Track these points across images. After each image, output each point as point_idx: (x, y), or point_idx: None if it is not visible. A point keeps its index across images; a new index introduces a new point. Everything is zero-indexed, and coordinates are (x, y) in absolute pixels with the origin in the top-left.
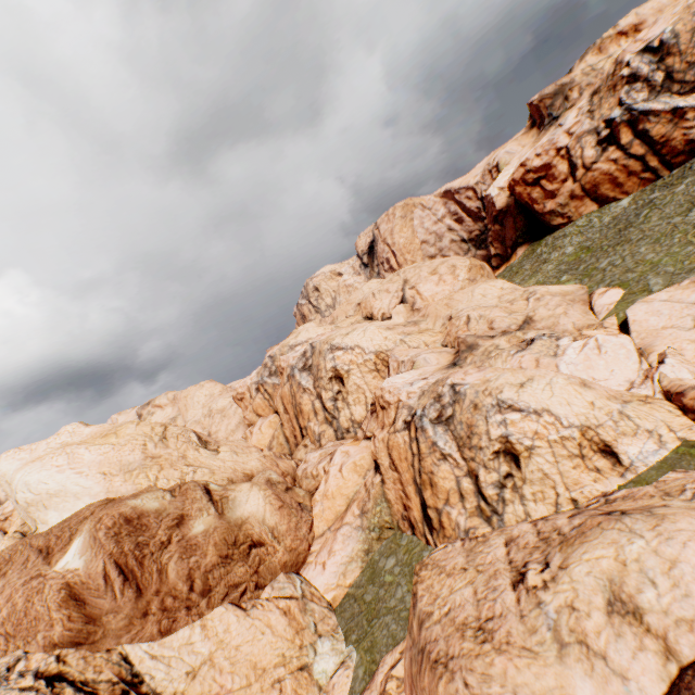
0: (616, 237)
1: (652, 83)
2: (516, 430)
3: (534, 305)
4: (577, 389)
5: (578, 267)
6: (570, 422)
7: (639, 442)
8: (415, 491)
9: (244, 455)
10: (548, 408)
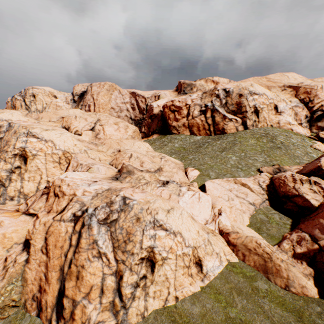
0: (196, 149)
1: (222, 102)
2: (160, 244)
3: (164, 163)
4: (192, 221)
5: (180, 154)
6: (189, 243)
7: (213, 259)
8: (58, 278)
9: None
10: (181, 232)
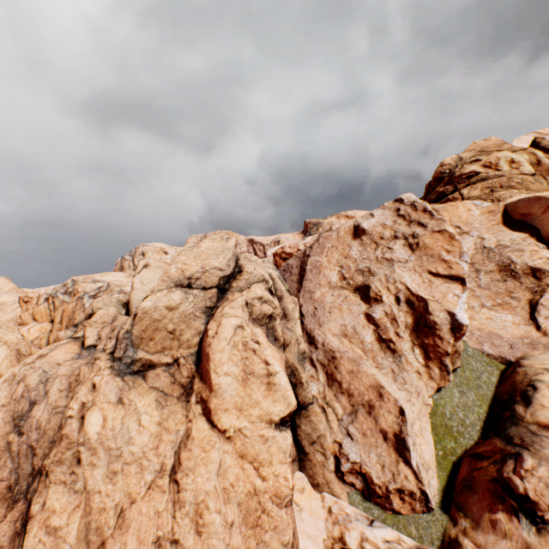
0: None
1: None
2: None
3: None
4: None
5: None
6: None
7: None
8: None
9: (8, 331)
10: None
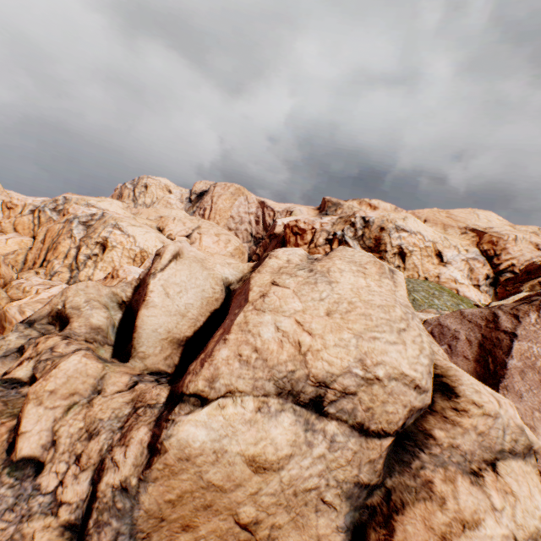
0: None
1: (357, 233)
2: None
3: None
4: None
5: None
6: None
7: None
8: None
9: None
10: None
